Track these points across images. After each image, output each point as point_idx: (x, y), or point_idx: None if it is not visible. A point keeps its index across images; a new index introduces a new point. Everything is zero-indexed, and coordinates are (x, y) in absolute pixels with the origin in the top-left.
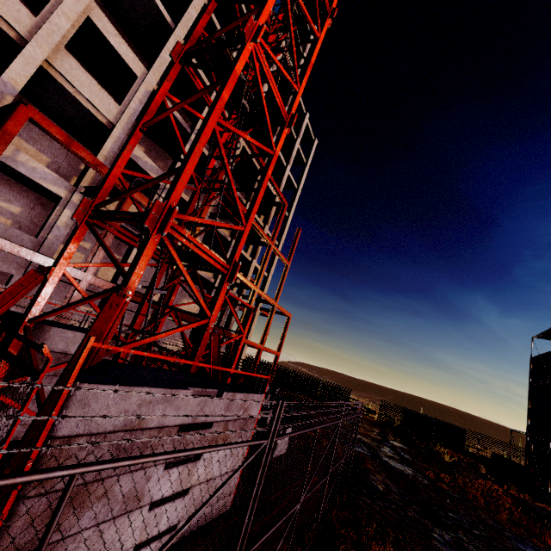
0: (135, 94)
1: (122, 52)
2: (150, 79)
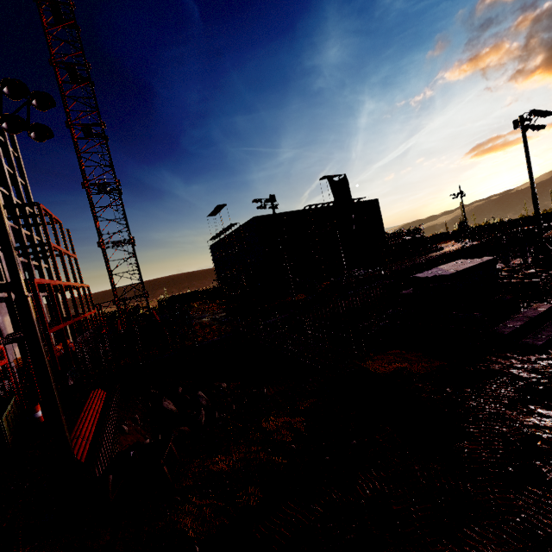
0: None
1: None
2: None
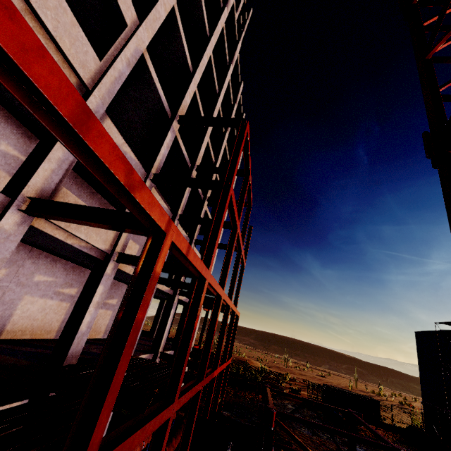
0: (123, 49)
1: None
2: (141, 34)
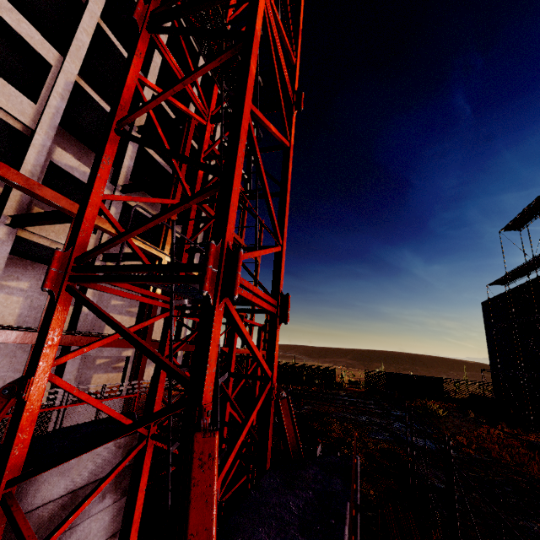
0: (53, 87)
1: (24, 32)
2: (68, 68)
